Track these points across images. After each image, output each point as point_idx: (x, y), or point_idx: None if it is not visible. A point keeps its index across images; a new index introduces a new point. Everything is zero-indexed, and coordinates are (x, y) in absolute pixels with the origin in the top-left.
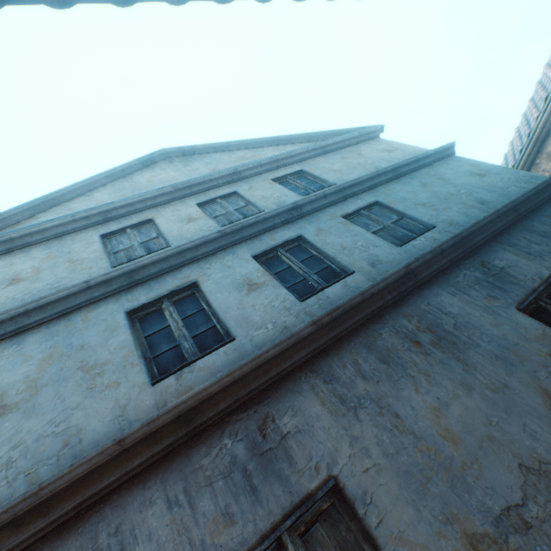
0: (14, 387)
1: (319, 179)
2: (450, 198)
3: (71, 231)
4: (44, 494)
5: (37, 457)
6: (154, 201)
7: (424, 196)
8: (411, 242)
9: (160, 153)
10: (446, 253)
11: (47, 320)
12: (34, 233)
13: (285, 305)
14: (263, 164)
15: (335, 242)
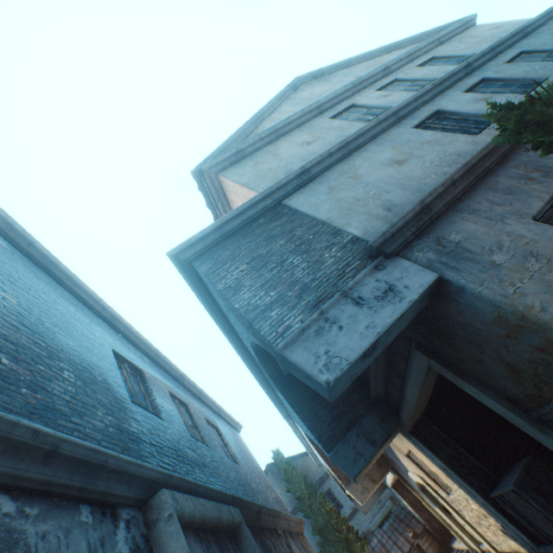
0: (393, 157)
1: (454, 58)
2: None
3: (304, 122)
4: (488, 149)
5: (450, 161)
6: (343, 96)
7: None
8: None
9: (297, 81)
10: None
11: (367, 142)
12: (285, 126)
13: (518, 98)
14: (401, 60)
15: (516, 72)
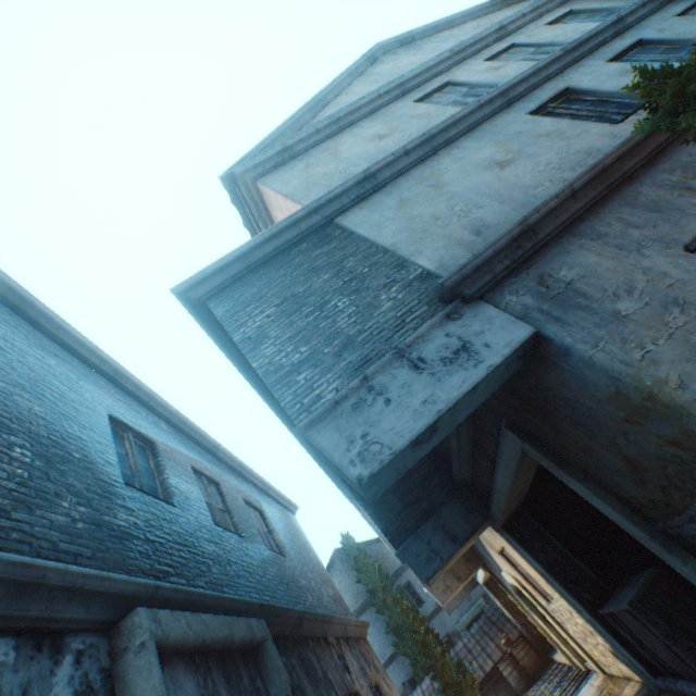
0: (495, 157)
1: (601, 11)
2: None
3: (379, 107)
4: (631, 144)
5: (574, 162)
6: (436, 69)
7: None
8: None
9: (377, 49)
10: None
11: (461, 135)
12: (352, 113)
13: None
14: (524, 15)
15: (689, 30)
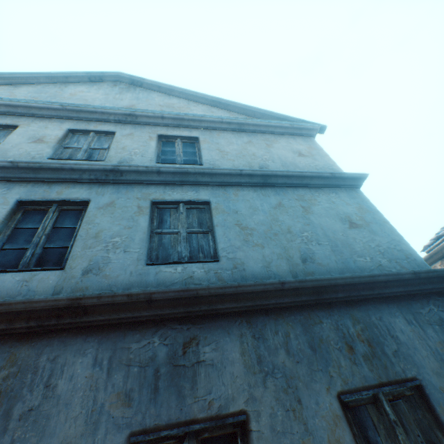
0: None
1: (200, 153)
2: (281, 235)
3: None
4: None
5: None
6: (39, 111)
7: (259, 219)
8: (164, 266)
9: (113, 75)
10: (159, 304)
11: None
12: None
13: None
14: (165, 117)
15: (100, 225)
